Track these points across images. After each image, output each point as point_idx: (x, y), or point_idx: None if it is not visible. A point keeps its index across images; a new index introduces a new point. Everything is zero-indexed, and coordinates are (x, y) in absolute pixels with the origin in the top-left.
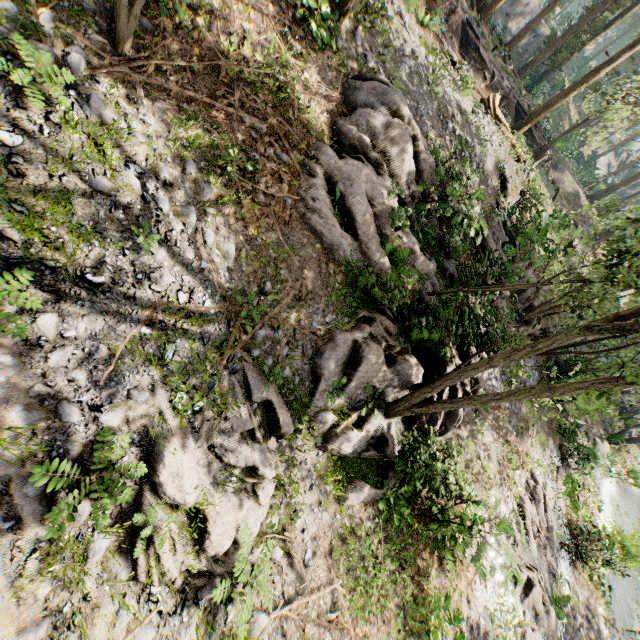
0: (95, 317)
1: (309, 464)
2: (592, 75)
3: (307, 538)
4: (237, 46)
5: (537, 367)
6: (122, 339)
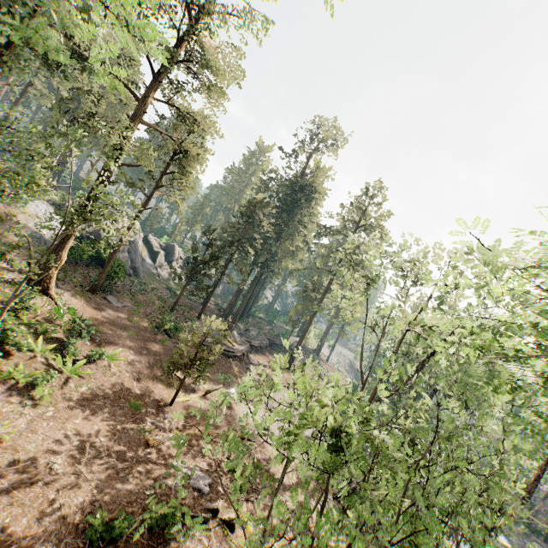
0: None
1: None
2: (304, 336)
3: None
4: None
5: None
6: None
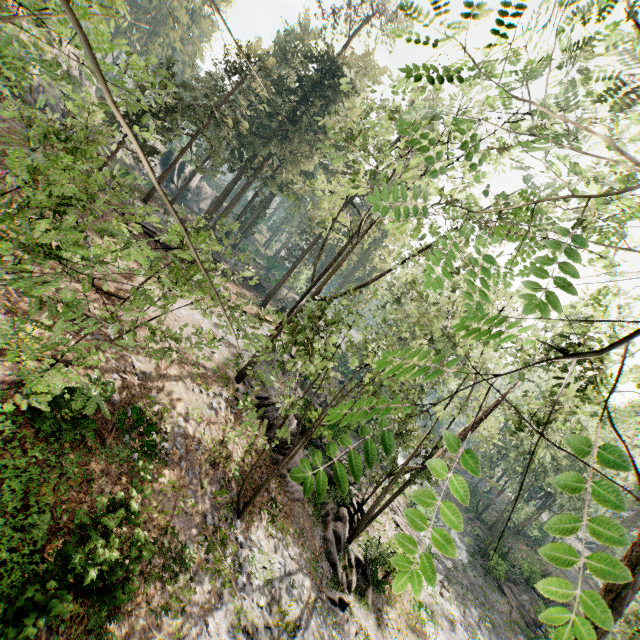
0: (308, 636)
1: (352, 607)
2: (291, 273)
3: (375, 638)
4: (241, 455)
5: (353, 437)
6: (315, 634)
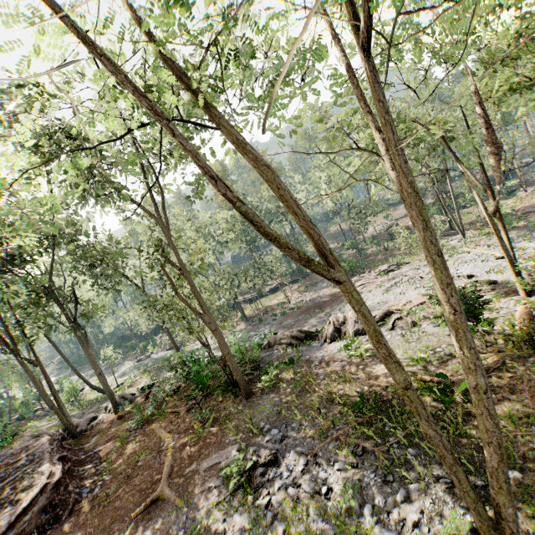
0: None
1: None
2: None
3: None
4: None
5: None
6: None
